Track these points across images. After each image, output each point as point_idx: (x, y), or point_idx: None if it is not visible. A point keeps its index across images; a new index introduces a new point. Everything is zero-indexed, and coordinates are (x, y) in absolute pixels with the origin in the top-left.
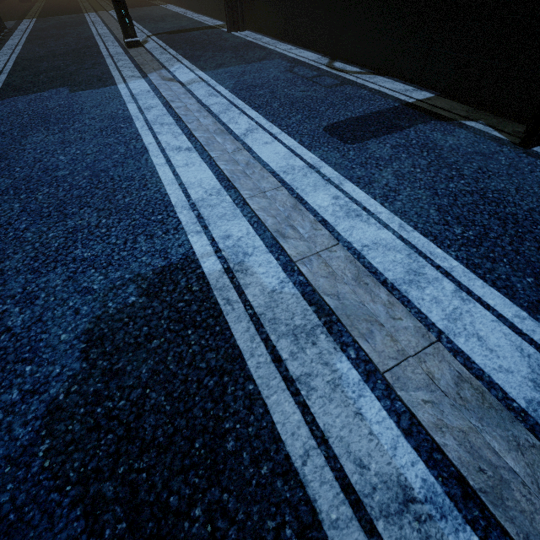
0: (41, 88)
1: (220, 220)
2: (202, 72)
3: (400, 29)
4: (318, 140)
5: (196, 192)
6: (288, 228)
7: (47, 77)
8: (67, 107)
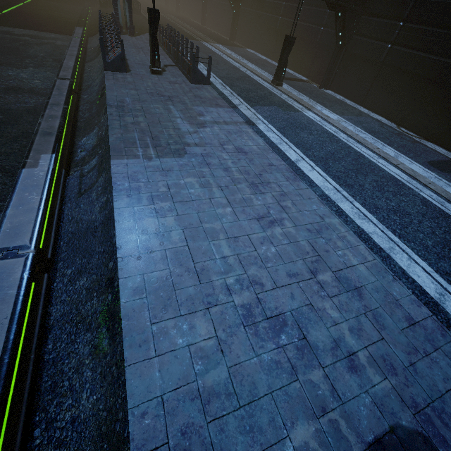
0: (263, 103)
1: (423, 189)
2: (338, 116)
3: (448, 126)
4: (430, 167)
5: (403, 177)
6: (450, 197)
7: (255, 95)
8: (295, 120)
